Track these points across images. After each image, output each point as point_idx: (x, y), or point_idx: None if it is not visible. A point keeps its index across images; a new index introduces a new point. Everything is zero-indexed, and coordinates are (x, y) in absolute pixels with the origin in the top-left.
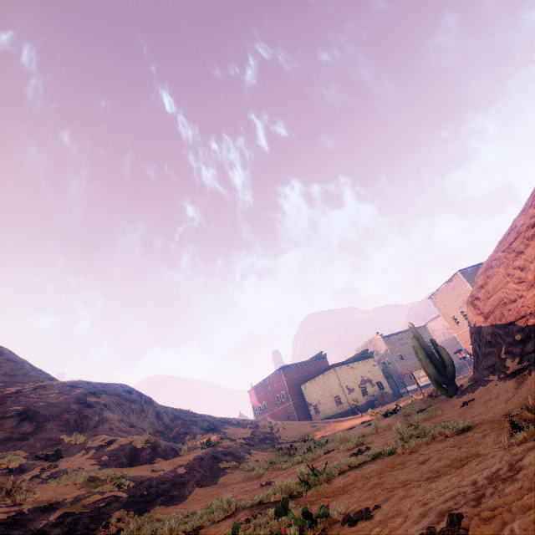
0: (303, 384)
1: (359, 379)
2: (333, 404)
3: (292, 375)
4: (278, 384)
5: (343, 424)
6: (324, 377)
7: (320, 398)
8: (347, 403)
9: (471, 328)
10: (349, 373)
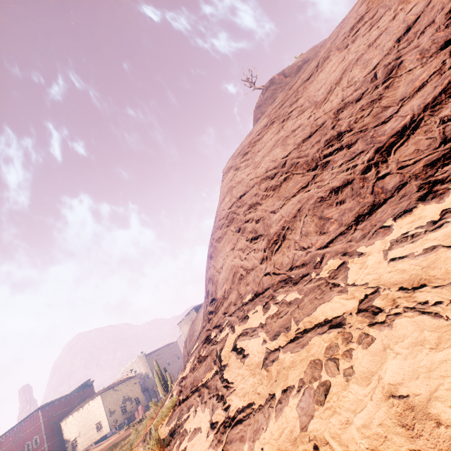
0: (65, 419)
1: (121, 399)
2: (93, 431)
3: (53, 413)
4: (33, 428)
5: (102, 446)
6: (89, 406)
7: (81, 429)
8: (107, 426)
9: (184, 357)
10: (113, 396)
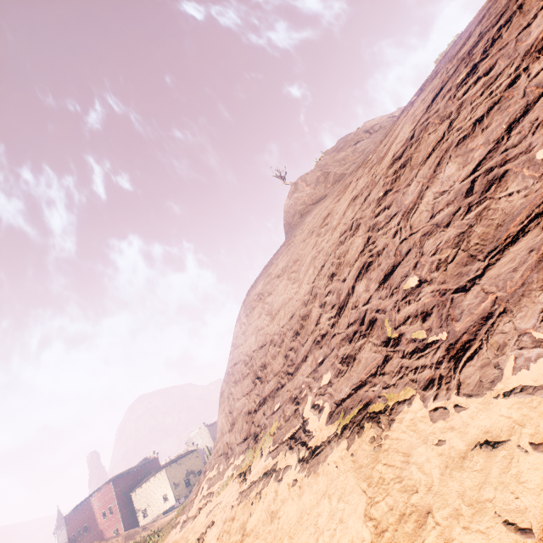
0: (134, 490)
1: (184, 472)
2: (161, 503)
3: (123, 484)
4: (107, 498)
5: (168, 517)
6: (155, 479)
7: (150, 500)
8: (173, 498)
9: None
10: (177, 469)
